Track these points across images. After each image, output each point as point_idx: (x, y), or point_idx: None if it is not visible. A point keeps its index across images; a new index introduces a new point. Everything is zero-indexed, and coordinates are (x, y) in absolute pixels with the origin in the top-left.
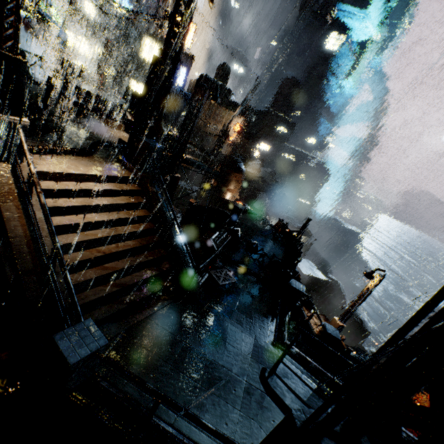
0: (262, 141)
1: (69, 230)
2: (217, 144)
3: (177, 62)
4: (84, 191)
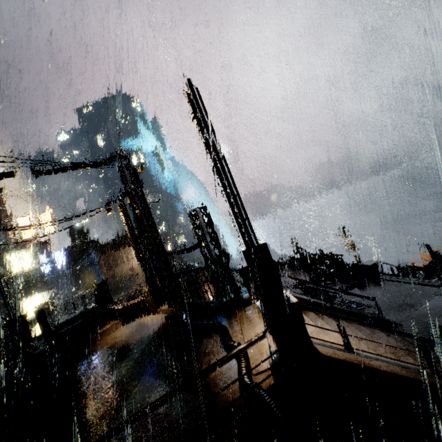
0: None
1: None
2: None
3: (154, 219)
4: None
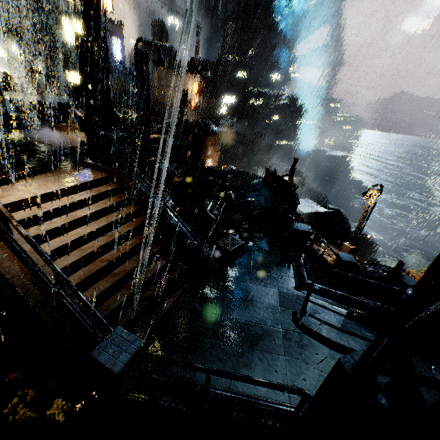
0: (225, 94)
1: (65, 251)
2: (180, 113)
3: (104, 33)
4: (64, 208)
